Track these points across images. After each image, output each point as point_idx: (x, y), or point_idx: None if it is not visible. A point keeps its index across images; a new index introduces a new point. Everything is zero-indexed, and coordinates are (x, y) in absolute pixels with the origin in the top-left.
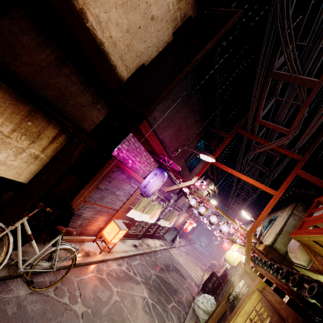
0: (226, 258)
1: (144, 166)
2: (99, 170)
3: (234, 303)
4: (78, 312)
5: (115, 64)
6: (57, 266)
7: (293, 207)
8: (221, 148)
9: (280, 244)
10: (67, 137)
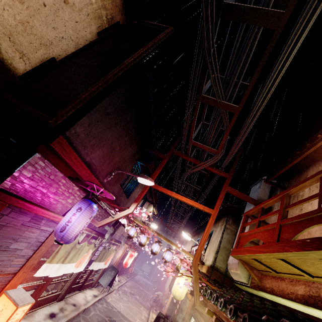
0: (173, 293)
1: (63, 198)
2: None
3: None
4: None
5: None
6: None
7: (225, 222)
8: (159, 169)
9: (220, 261)
10: None
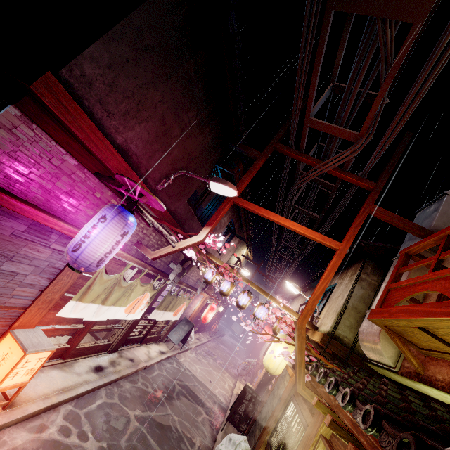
0: (265, 363)
1: (87, 205)
2: None
3: None
4: None
5: None
6: None
7: (359, 269)
8: (250, 176)
9: (345, 328)
10: None
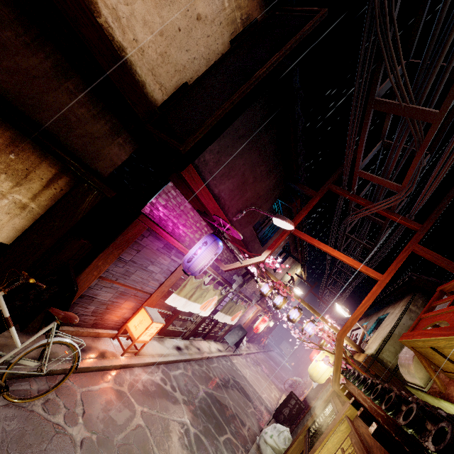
0: (310, 371)
1: (191, 232)
2: (120, 233)
3: (315, 437)
4: (77, 437)
5: (144, 81)
6: (52, 369)
7: (409, 300)
8: (305, 211)
9: (389, 353)
10: (71, 181)
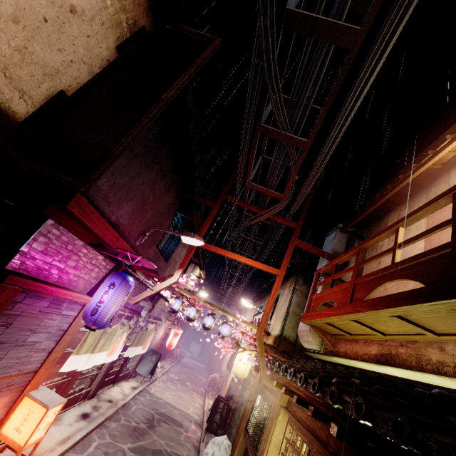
0: (234, 371)
1: (85, 272)
2: None
3: (257, 435)
4: None
5: None
6: None
7: (294, 282)
8: (208, 223)
9: (289, 329)
10: None
